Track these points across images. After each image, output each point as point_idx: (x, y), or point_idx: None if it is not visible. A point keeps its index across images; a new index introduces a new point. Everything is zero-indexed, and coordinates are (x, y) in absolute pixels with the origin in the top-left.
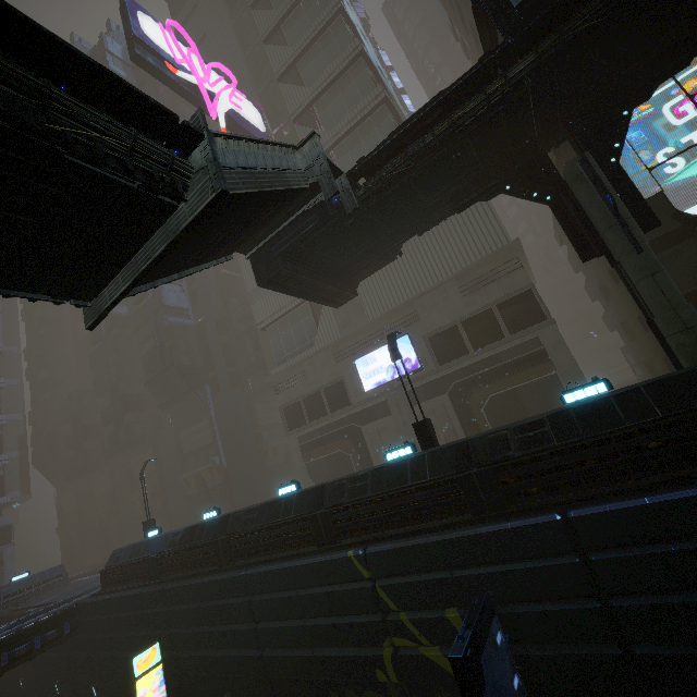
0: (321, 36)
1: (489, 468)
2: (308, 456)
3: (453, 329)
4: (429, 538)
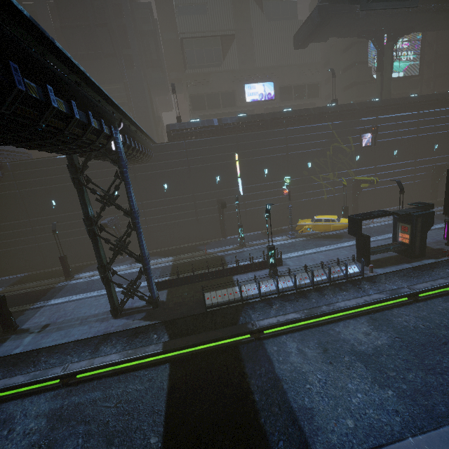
0: None
1: (364, 108)
2: None
3: (290, 88)
4: (350, 120)
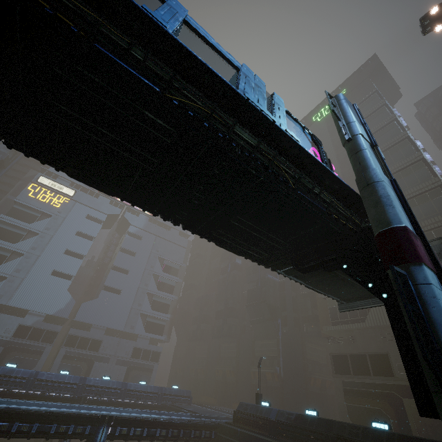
0: (390, 148)
1: None
2: (349, 400)
3: None
4: None
